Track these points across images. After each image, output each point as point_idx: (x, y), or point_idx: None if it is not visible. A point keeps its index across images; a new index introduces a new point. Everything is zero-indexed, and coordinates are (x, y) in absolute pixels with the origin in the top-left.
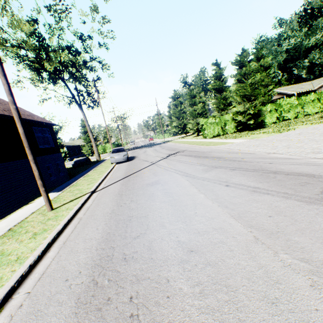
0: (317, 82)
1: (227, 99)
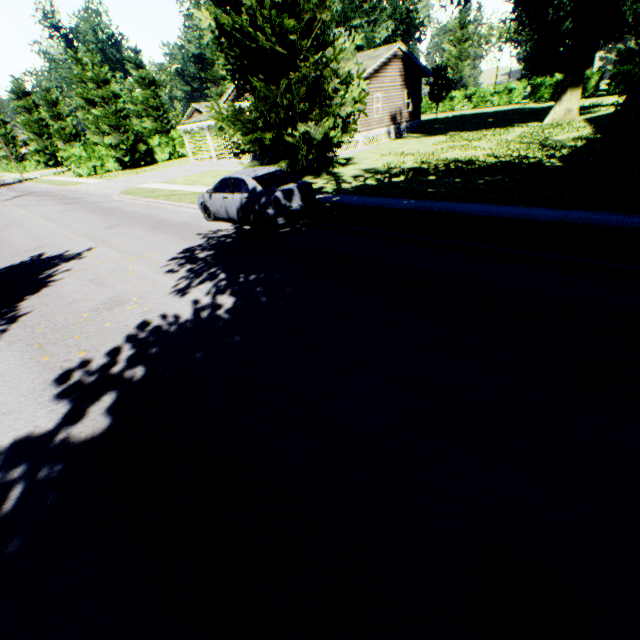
0: None
1: None
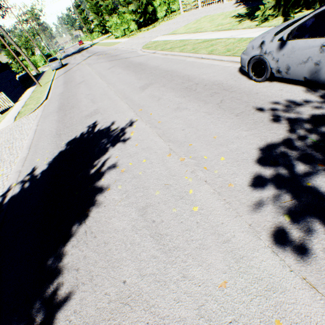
0: None
1: None
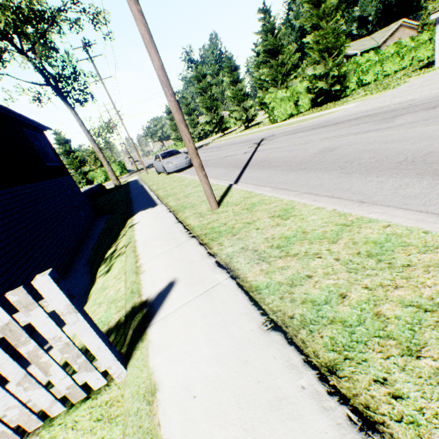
0: (379, 36)
1: (286, 65)
